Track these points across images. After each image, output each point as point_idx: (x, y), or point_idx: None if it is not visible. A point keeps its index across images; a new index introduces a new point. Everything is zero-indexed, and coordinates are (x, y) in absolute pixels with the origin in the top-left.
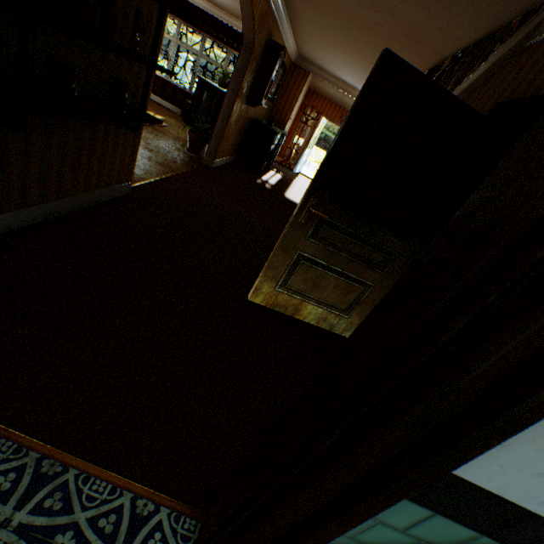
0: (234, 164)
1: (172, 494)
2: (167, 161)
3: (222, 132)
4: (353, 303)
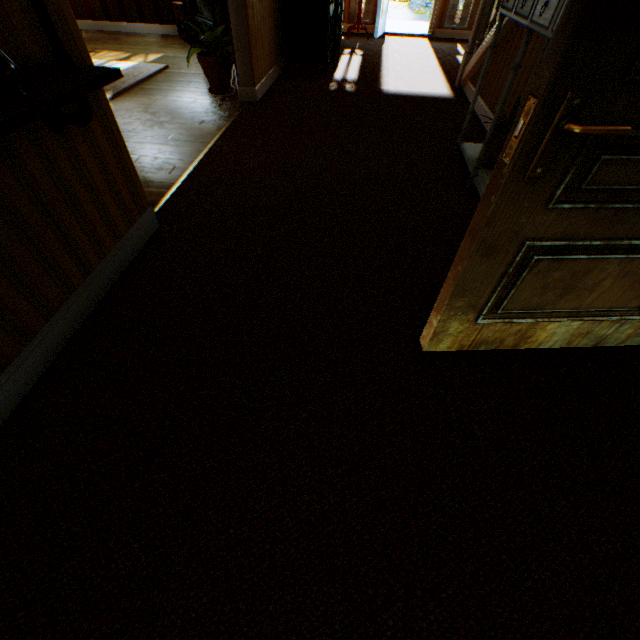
0: (284, 77)
1: None
2: (190, 131)
3: (244, 27)
4: None
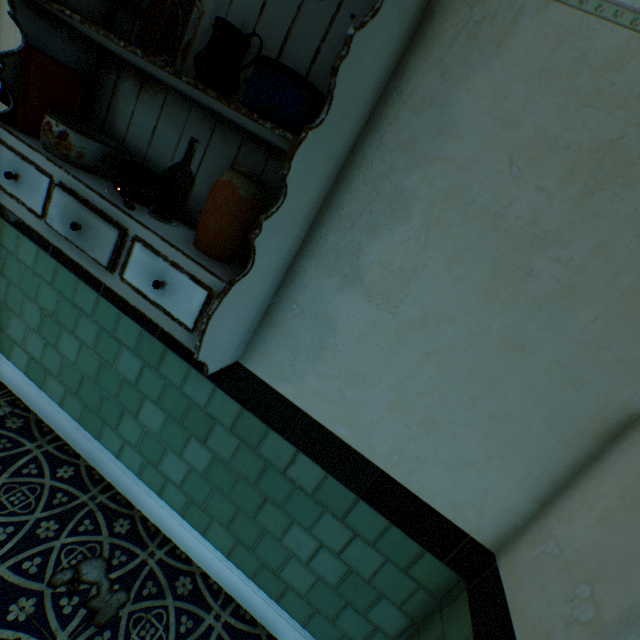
0: None
1: None
2: None
3: None
4: None
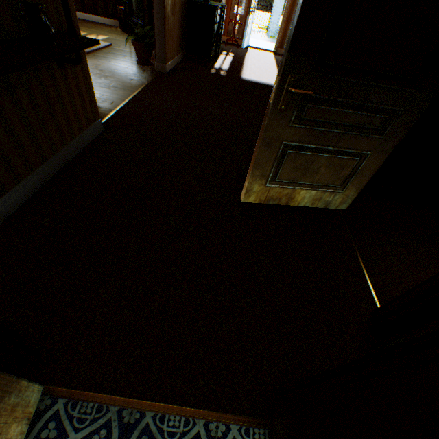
0: (184, 62)
1: (235, 411)
2: (124, 83)
3: (162, 29)
4: (347, 177)
